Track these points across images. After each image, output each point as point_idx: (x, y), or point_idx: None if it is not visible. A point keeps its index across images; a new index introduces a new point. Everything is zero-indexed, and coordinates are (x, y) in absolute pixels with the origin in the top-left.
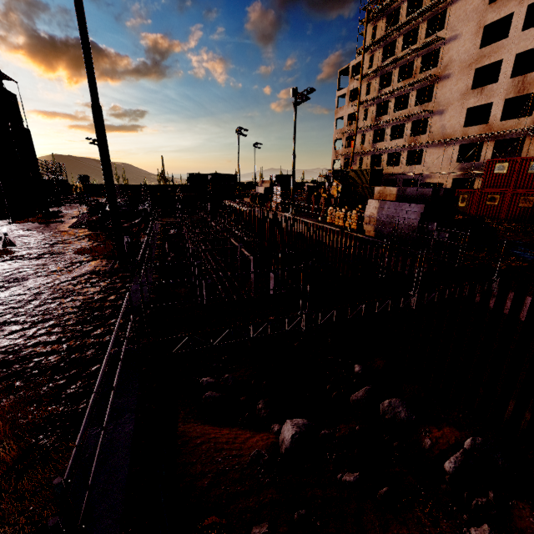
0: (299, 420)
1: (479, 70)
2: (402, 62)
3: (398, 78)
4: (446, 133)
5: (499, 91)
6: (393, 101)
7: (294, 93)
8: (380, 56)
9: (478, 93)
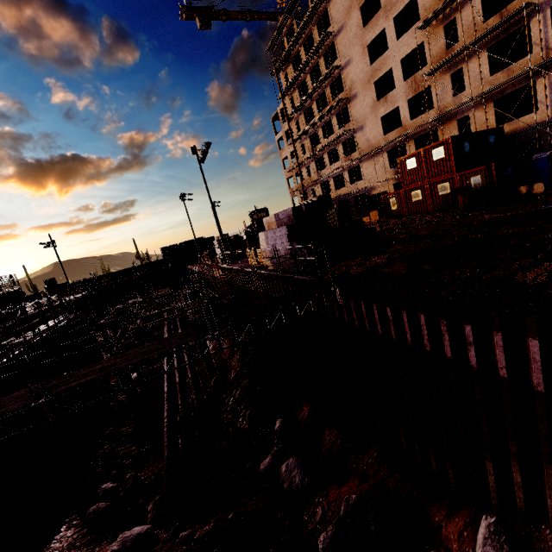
0: (137, 529)
1: (379, 83)
2: (316, 96)
3: (318, 109)
4: (372, 145)
5: (399, 95)
6: (320, 130)
7: (193, 151)
8: (297, 96)
9: (384, 102)
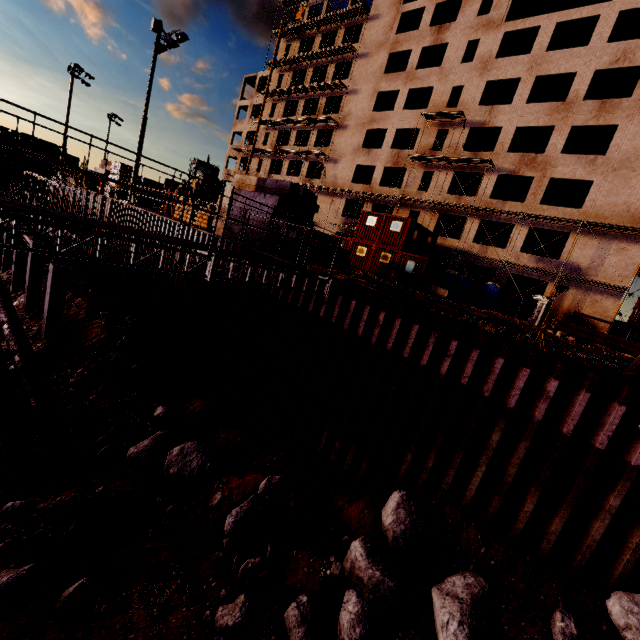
0: None
1: (370, 133)
2: (309, 96)
3: (303, 110)
4: (337, 184)
5: (382, 157)
6: (295, 133)
7: (156, 26)
8: (289, 79)
9: (367, 153)
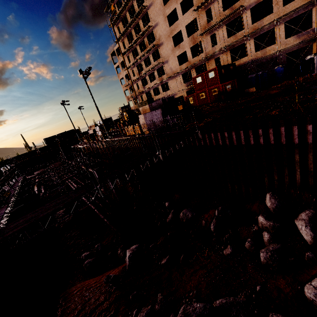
0: (133, 246)
1: (174, 37)
2: (139, 42)
3: (140, 50)
4: (173, 71)
5: (186, 45)
6: (143, 62)
7: (80, 72)
8: (127, 41)
9: (178, 48)
